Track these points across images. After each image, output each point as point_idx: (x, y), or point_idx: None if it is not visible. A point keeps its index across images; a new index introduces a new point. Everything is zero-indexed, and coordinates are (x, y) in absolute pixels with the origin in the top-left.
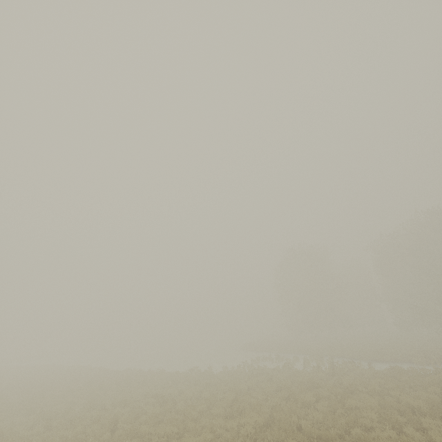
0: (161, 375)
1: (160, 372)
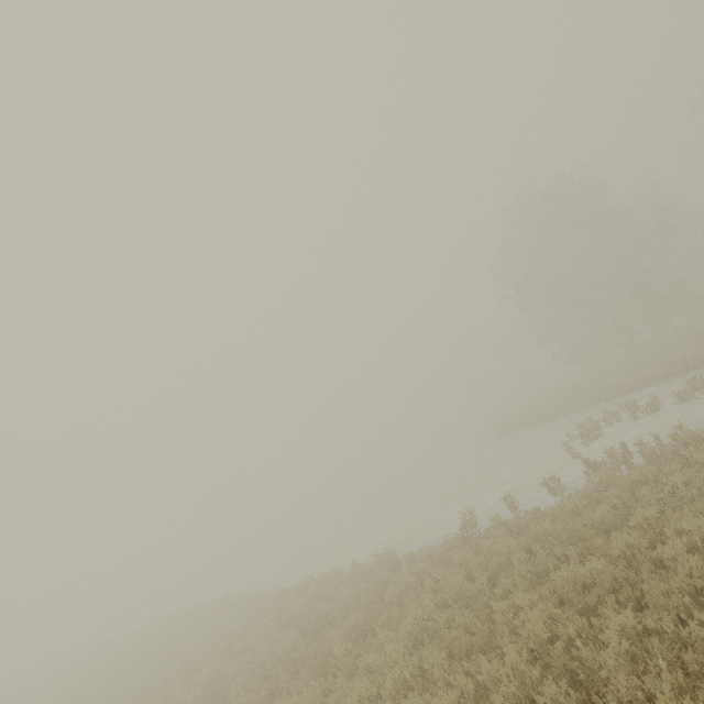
0: (400, 581)
1: (387, 564)
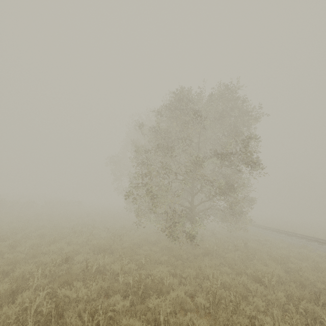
0: None
1: None
